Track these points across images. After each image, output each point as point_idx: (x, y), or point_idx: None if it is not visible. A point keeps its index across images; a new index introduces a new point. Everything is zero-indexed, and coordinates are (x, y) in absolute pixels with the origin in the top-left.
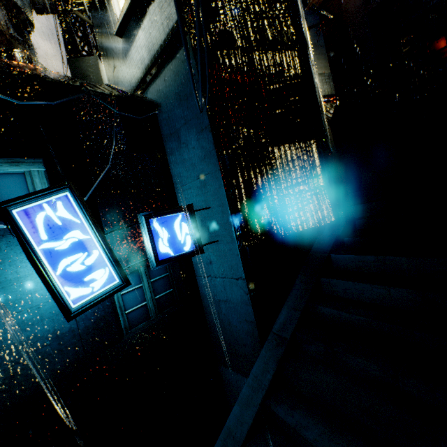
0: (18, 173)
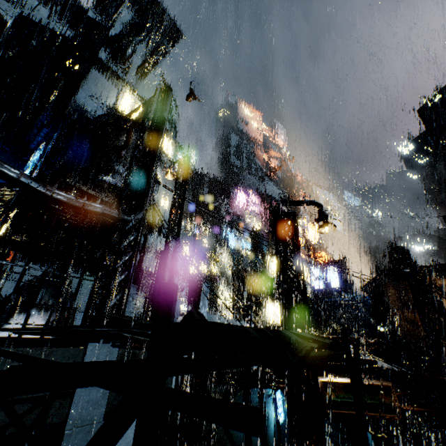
0: None
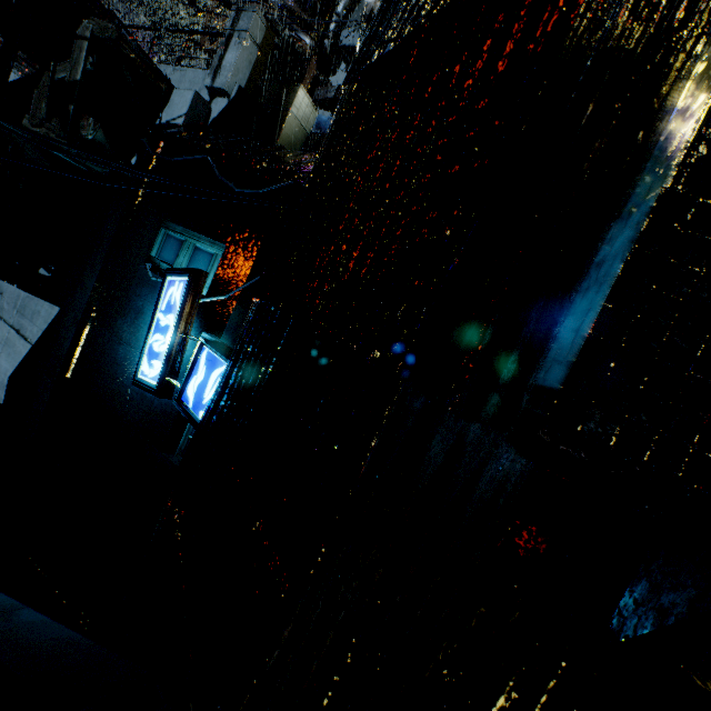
0: (211, 253)
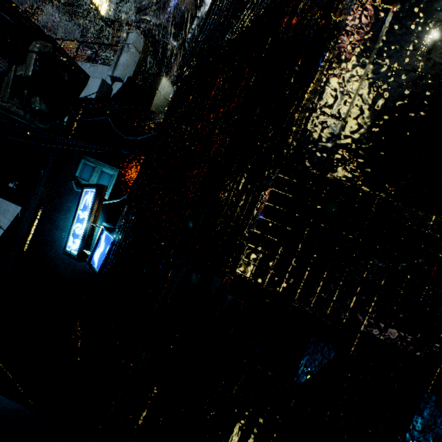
0: (111, 174)
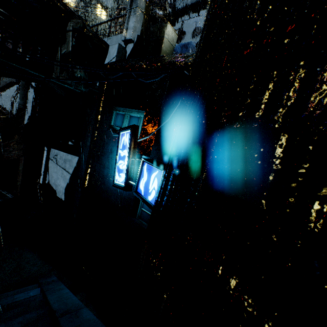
0: (138, 117)
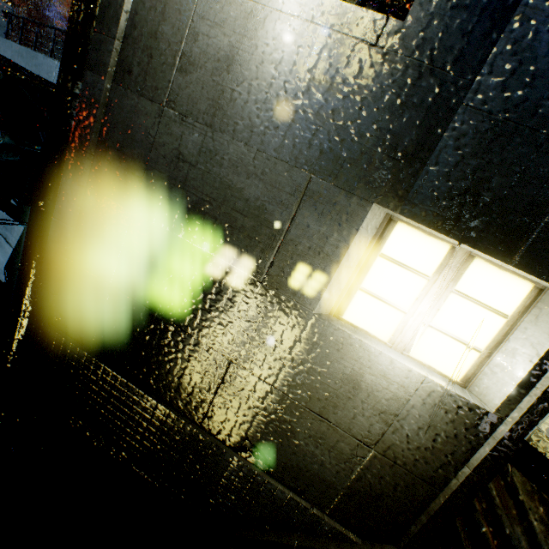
0: None
